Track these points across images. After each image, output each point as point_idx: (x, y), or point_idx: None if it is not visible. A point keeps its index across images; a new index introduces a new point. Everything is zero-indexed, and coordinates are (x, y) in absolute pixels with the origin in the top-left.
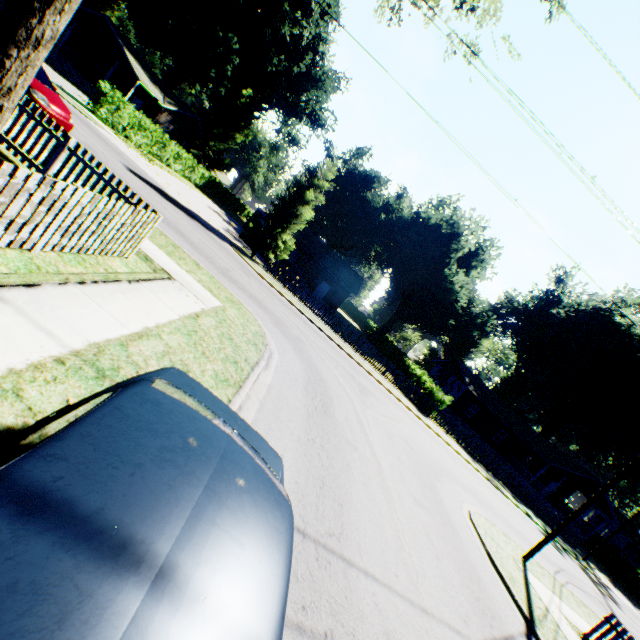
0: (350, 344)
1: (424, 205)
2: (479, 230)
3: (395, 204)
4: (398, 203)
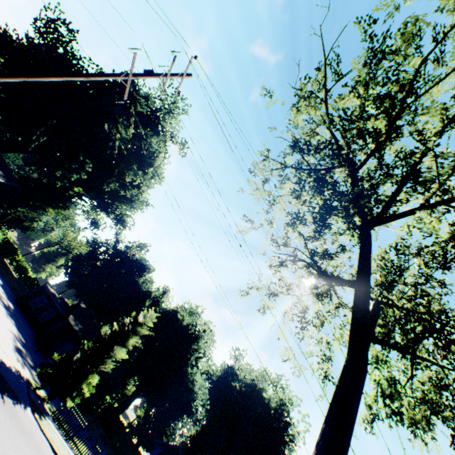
0: None
1: (181, 306)
2: (213, 338)
3: (160, 297)
4: (162, 296)
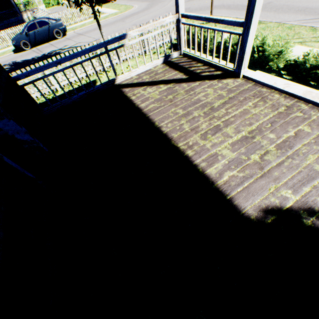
0: None
1: None
2: None
3: None
4: None
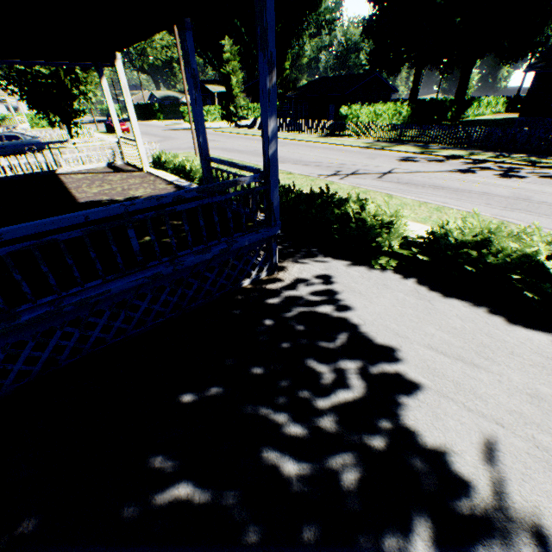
0: (282, 131)
1: None
2: None
3: None
4: None
